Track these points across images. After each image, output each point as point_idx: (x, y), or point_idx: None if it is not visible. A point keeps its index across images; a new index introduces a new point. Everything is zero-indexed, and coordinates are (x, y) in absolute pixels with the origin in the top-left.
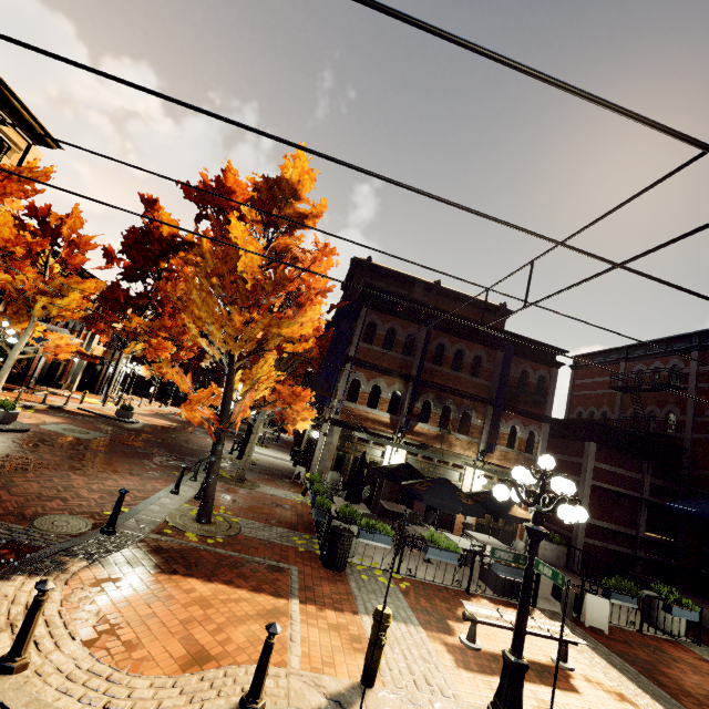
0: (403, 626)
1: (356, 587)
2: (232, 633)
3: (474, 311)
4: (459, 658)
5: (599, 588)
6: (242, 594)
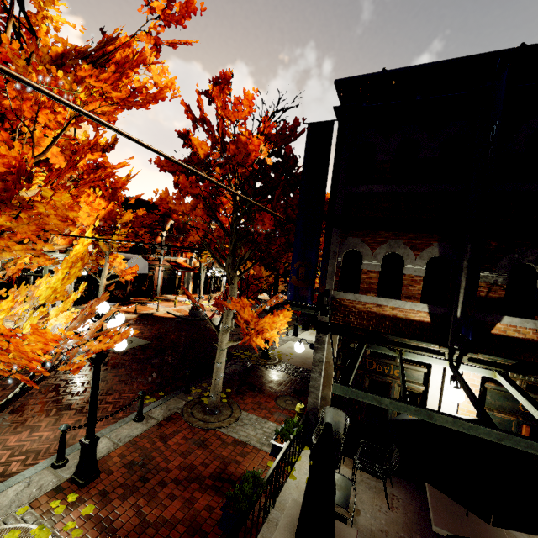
0: None
1: None
2: None
3: None
4: None
5: None
6: None
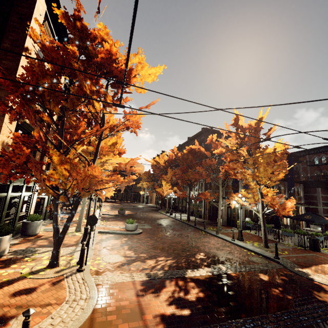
0: None
1: None
2: None
3: None
4: None
5: None
6: None
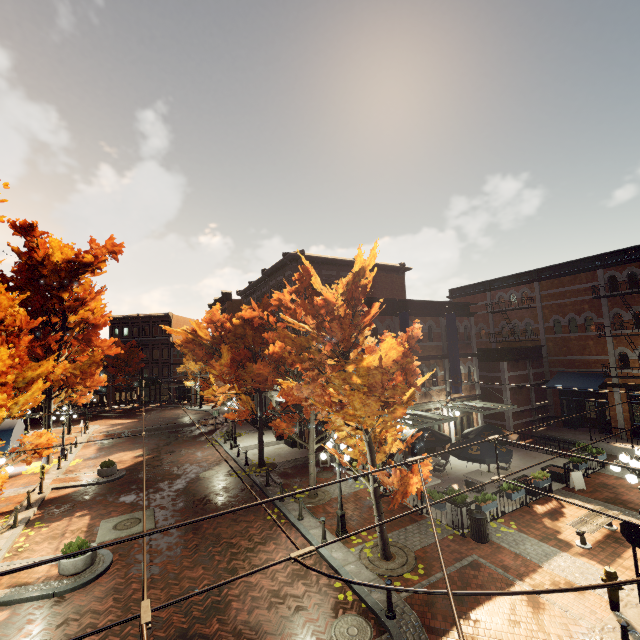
0: (560, 558)
1: (509, 546)
2: (550, 630)
3: (384, 275)
4: (596, 560)
5: (536, 452)
6: (503, 600)
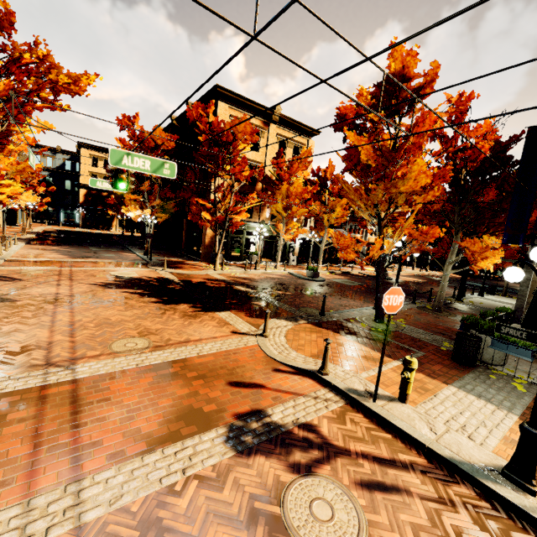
0: (492, 407)
1: (471, 377)
2: (342, 356)
3: None
4: None
5: None
6: (365, 349)
